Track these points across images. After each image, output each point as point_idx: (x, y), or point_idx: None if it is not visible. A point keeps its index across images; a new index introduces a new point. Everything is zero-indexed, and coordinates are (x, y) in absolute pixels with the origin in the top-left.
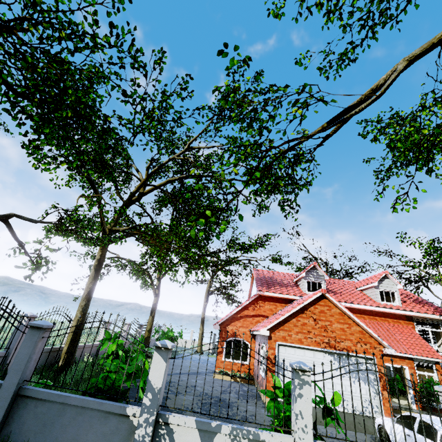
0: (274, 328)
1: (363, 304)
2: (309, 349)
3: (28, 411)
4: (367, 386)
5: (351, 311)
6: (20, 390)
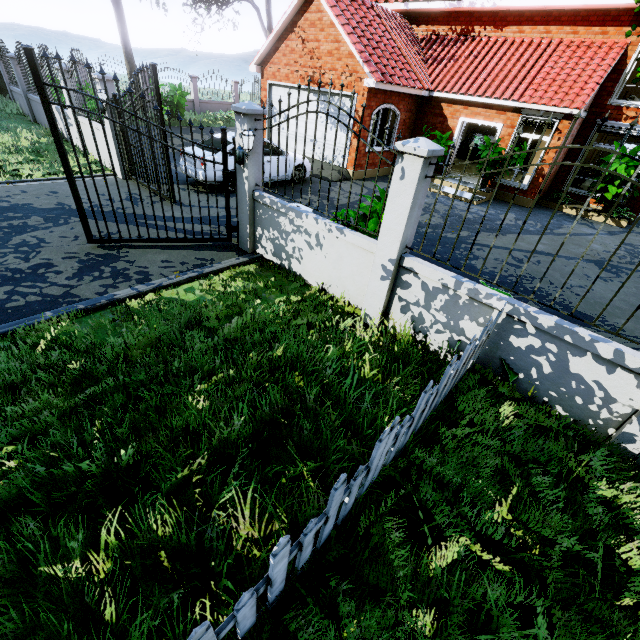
0: (266, 62)
1: None
2: (296, 88)
3: (33, 106)
4: (342, 134)
5: (502, 20)
6: (27, 96)
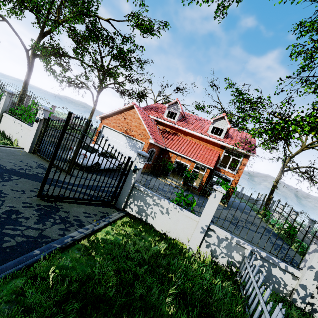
0: (104, 118)
1: (193, 130)
2: (117, 131)
3: None
4: (135, 154)
5: (186, 134)
6: None
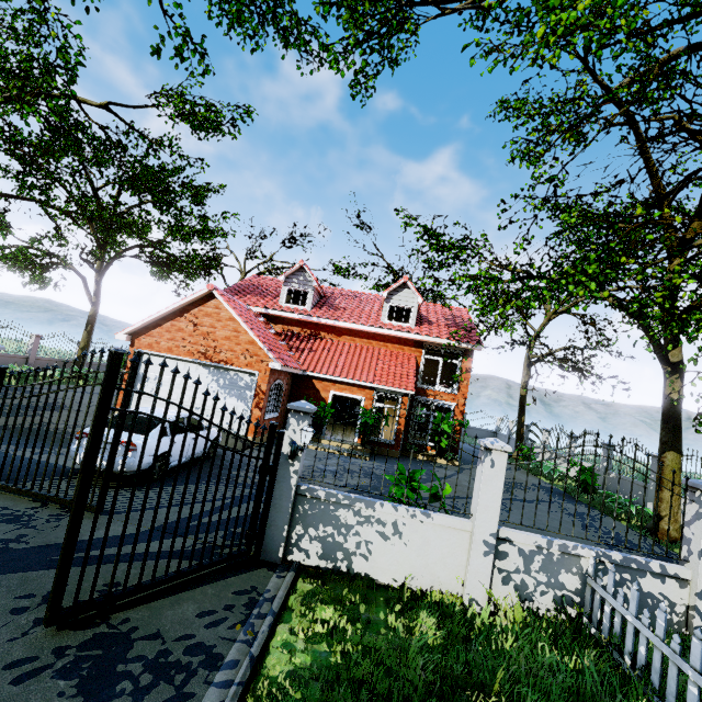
0: (140, 333)
1: (352, 322)
2: (180, 360)
3: None
4: (239, 403)
5: (339, 331)
6: None
